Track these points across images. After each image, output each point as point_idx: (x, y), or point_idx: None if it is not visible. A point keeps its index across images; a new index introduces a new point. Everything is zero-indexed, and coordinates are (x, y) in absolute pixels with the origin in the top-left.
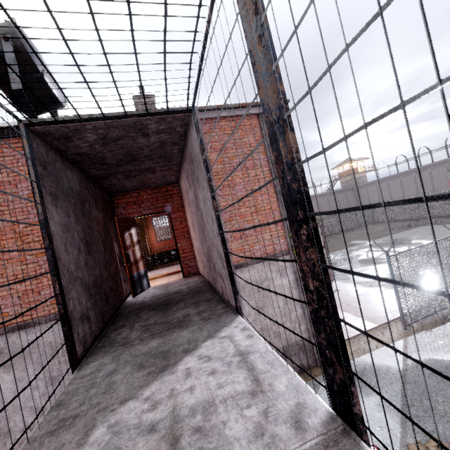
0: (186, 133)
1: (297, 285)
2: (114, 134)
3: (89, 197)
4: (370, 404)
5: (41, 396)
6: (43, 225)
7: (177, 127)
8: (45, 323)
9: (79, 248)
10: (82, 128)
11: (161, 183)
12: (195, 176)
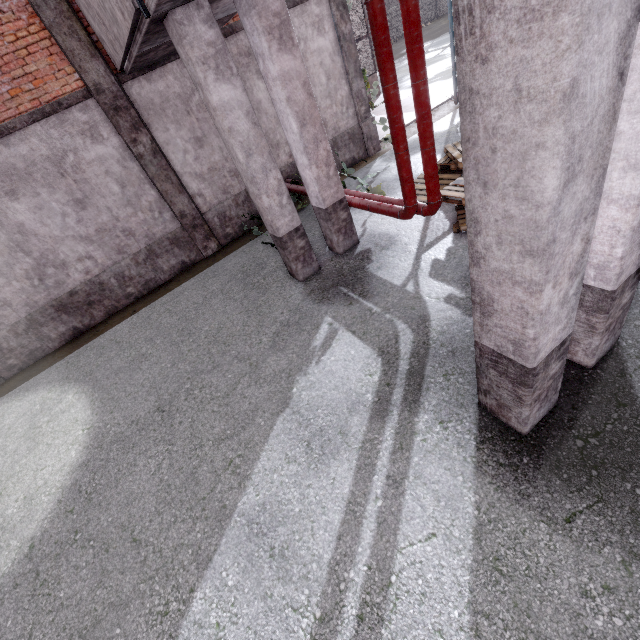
0: None
1: (340, 47)
2: None
3: None
4: (418, 157)
5: (78, 224)
6: None
7: None
8: (23, 129)
9: None
10: None
11: None
12: None
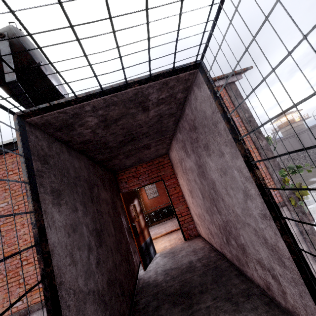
0: (185, 99)
1: (303, 238)
2: (114, 114)
3: (97, 181)
4: None
5: None
6: (37, 241)
7: (178, 93)
8: None
9: (88, 246)
10: (81, 111)
11: (153, 157)
12: (199, 143)
